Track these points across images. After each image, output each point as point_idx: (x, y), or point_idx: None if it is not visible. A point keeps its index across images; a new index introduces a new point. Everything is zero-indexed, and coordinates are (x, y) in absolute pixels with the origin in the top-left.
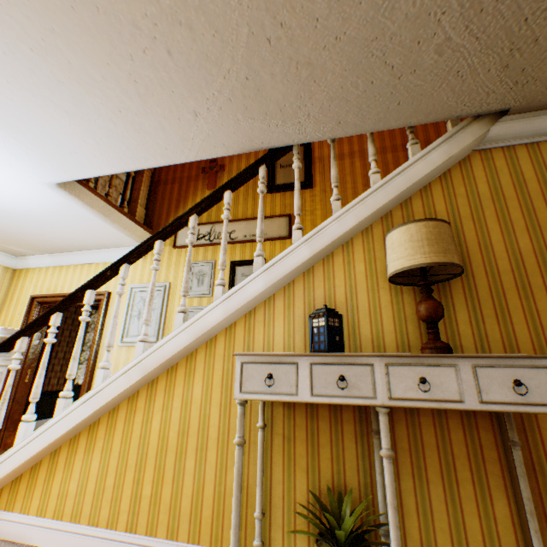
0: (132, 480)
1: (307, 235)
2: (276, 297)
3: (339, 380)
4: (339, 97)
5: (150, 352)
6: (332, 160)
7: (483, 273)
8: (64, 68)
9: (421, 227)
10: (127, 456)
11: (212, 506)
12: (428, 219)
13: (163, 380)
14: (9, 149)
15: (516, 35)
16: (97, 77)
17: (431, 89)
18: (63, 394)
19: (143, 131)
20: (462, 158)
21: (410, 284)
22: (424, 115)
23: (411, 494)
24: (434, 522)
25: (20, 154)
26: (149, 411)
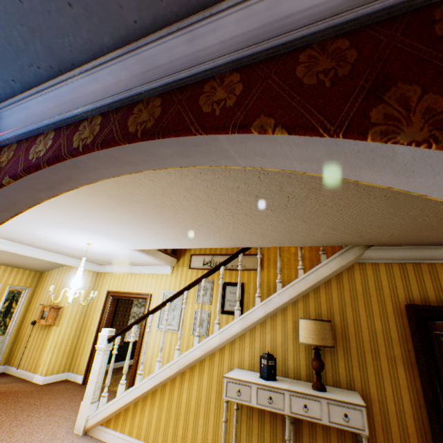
0: (173, 425)
1: (262, 302)
2: (246, 335)
3: (269, 398)
4: (278, 239)
5: (182, 357)
6: (278, 256)
7: (354, 339)
8: (153, 230)
9: (312, 323)
10: (170, 412)
11: None
12: (316, 319)
13: (188, 373)
14: (118, 242)
15: (360, 232)
16: (166, 232)
17: (325, 239)
18: (140, 372)
19: (182, 241)
20: (349, 266)
21: None
22: (325, 244)
23: None
24: None
25: (122, 243)
26: (181, 389)
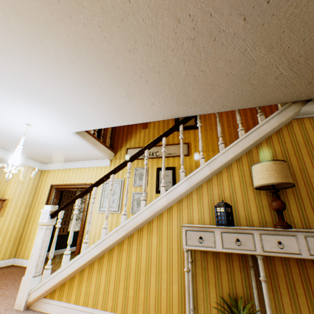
0: (123, 287)
1: (207, 162)
2: (193, 193)
3: (236, 241)
4: (224, 96)
5: (129, 220)
6: (217, 122)
7: (303, 184)
8: (96, 88)
9: (272, 164)
10: (120, 274)
11: (166, 302)
12: (275, 159)
13: (136, 235)
14: (59, 119)
15: None
16: (110, 91)
17: (271, 92)
18: (85, 241)
19: (125, 111)
20: (287, 122)
21: (264, 189)
22: (267, 102)
23: (272, 300)
24: None
25: (63, 120)
26: (129, 251)
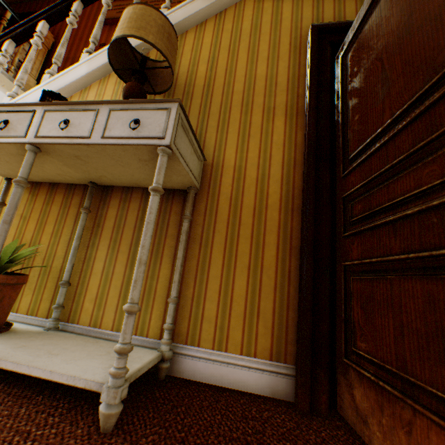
0: None
1: (90, 56)
2: None
3: (5, 125)
4: None
5: None
6: None
7: (221, 94)
8: None
9: (131, 10)
10: None
11: None
12: (140, 3)
13: None
14: None
15: None
16: None
17: None
18: None
19: None
20: (240, 0)
21: (152, 93)
22: None
23: (103, 261)
24: (112, 281)
25: None
26: None
